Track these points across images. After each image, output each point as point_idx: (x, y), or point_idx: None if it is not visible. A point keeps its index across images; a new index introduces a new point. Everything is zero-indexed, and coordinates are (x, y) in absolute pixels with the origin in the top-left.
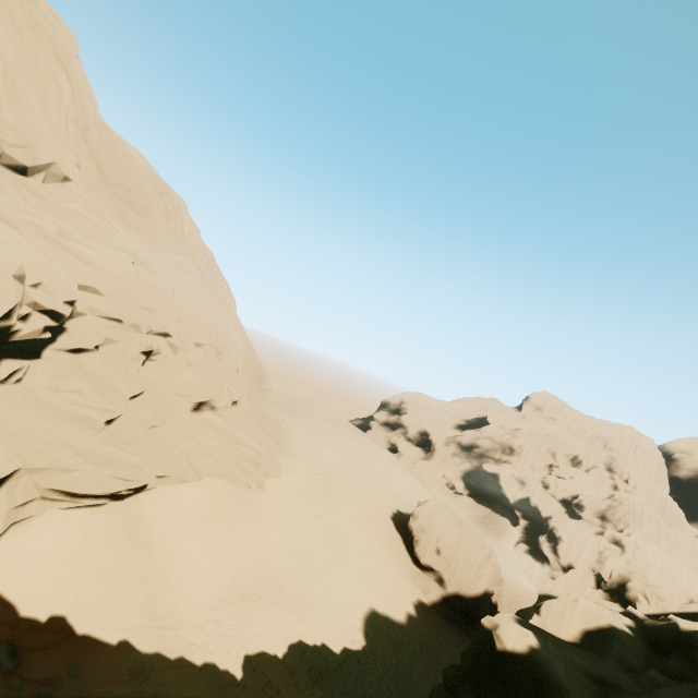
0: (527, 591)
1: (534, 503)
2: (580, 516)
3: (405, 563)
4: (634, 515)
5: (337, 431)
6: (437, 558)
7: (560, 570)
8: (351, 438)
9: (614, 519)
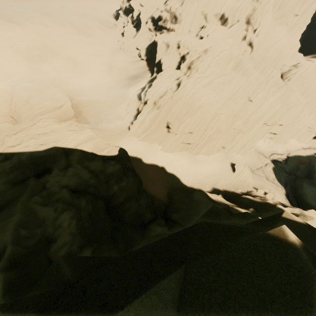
0: (115, 117)
1: (162, 61)
2: (180, 67)
3: (1, 117)
4: (204, 62)
5: (23, 29)
6: (15, 113)
7: (142, 104)
8: (39, 33)
9: (193, 67)
